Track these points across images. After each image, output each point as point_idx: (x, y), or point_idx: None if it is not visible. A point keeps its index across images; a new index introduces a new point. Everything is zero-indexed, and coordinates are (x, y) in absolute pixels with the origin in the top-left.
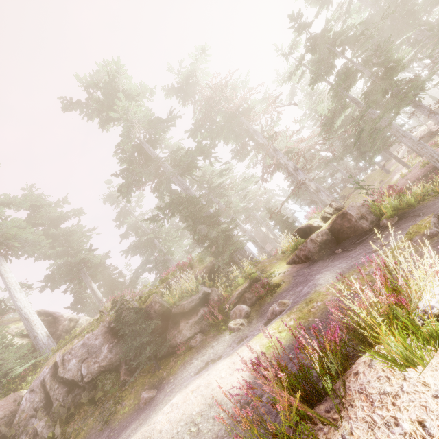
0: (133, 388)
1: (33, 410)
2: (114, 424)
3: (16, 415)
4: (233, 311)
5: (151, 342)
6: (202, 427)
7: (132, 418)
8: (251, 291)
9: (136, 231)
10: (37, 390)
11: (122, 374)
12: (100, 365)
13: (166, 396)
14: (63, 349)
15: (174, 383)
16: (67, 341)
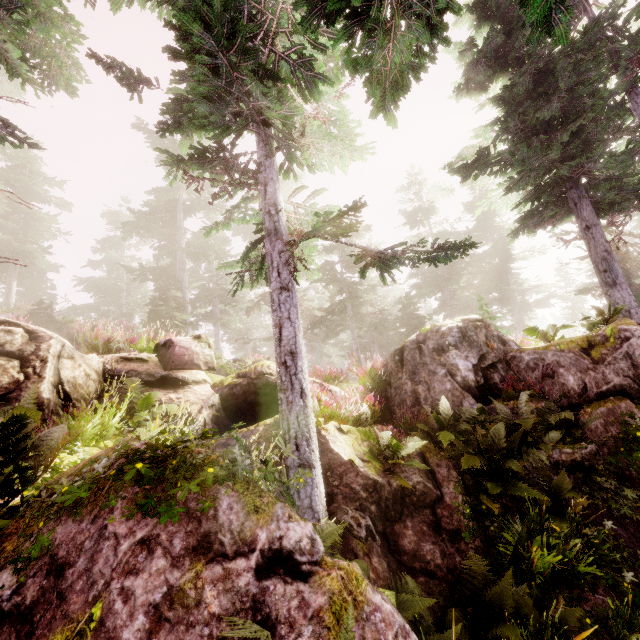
0: None
1: None
2: None
3: None
4: None
5: None
6: None
7: None
8: None
9: (112, 269)
10: None
11: None
12: None
13: None
14: None
15: None
16: None
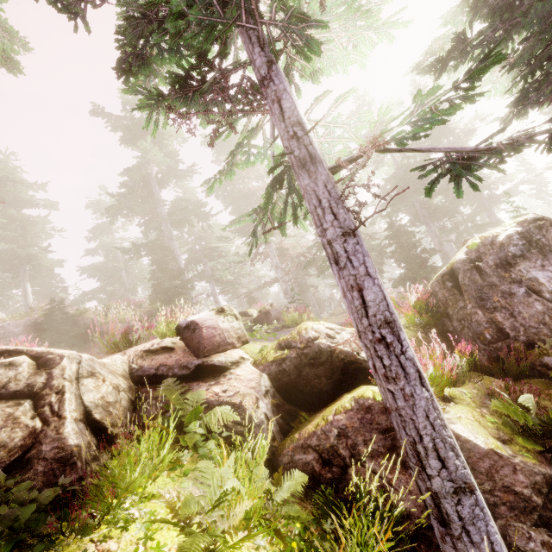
0: None
1: None
2: None
3: None
4: None
5: (69, 343)
6: None
7: None
8: None
9: (108, 253)
10: None
11: None
12: None
13: None
14: None
15: None
16: None
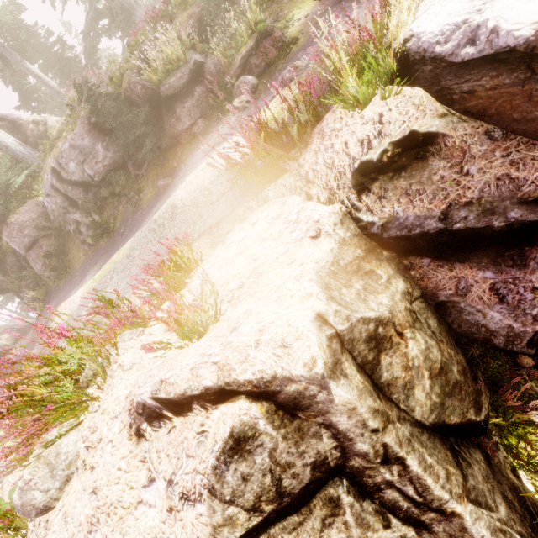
0: (148, 180)
1: (62, 209)
2: (143, 207)
3: (49, 214)
4: (237, 87)
5: (149, 134)
6: (213, 190)
7: (157, 200)
8: (258, 55)
9: None
10: (53, 194)
11: (132, 170)
12: (104, 165)
13: (180, 180)
14: (51, 154)
15: (185, 169)
16: (49, 146)
